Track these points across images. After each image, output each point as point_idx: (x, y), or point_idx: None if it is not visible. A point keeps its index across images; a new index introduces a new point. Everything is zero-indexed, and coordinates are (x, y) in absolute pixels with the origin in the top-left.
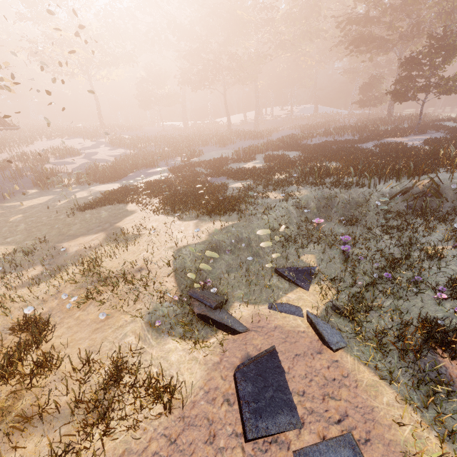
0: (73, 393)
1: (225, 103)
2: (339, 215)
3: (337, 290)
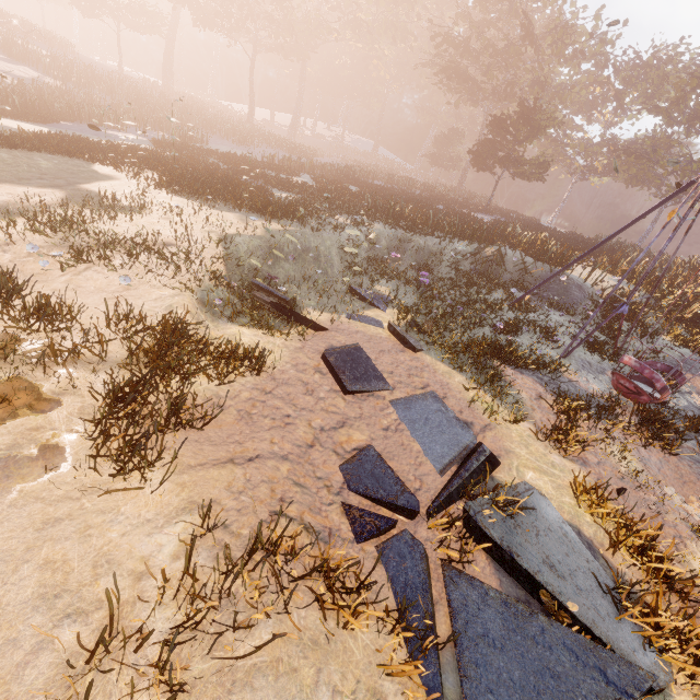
0: (123, 340)
1: (250, 76)
2: (412, 260)
3: (415, 314)
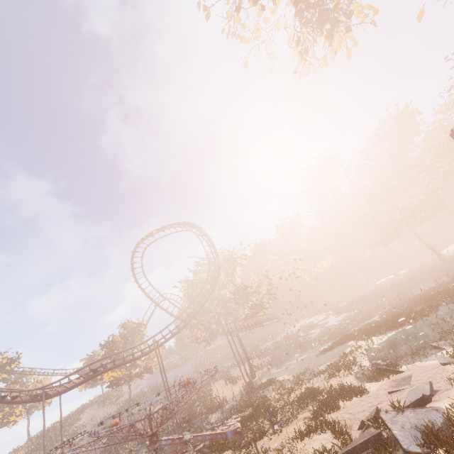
0: (327, 394)
1: (421, 241)
2: None
3: None
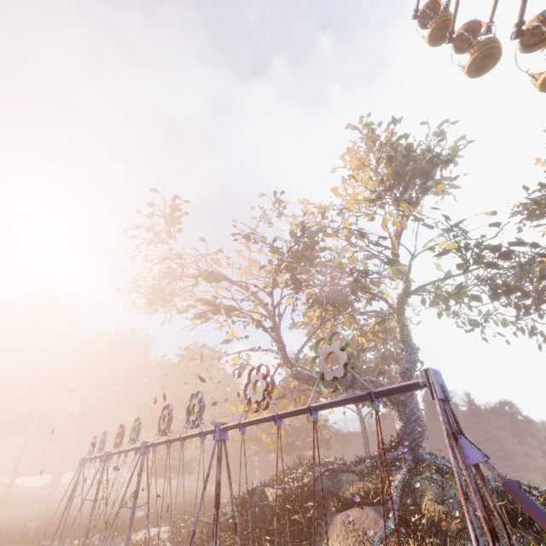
0: None
1: (18, 460)
2: None
3: None
